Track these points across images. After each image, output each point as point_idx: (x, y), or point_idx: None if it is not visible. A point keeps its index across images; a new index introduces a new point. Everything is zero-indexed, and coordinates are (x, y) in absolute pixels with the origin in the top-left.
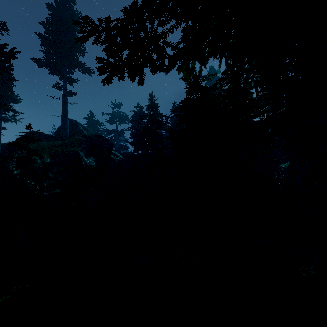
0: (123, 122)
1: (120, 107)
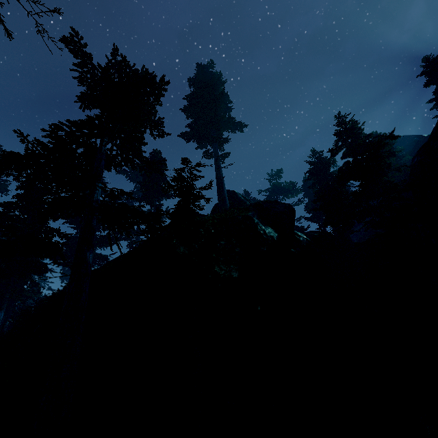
0: (289, 196)
1: (280, 176)
